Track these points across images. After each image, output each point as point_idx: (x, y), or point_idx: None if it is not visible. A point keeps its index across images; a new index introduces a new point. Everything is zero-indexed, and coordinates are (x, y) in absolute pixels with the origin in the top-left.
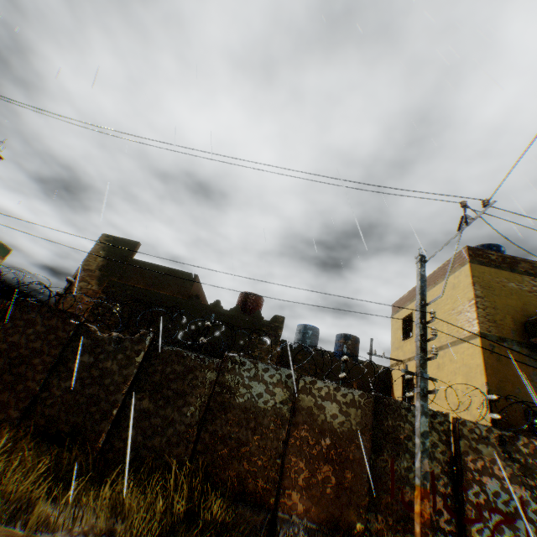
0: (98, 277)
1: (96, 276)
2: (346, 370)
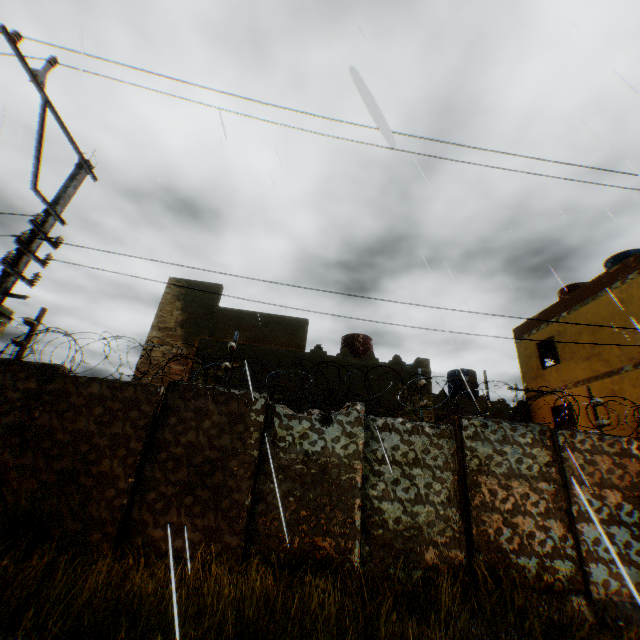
0: (181, 336)
1: (179, 336)
2: (482, 411)
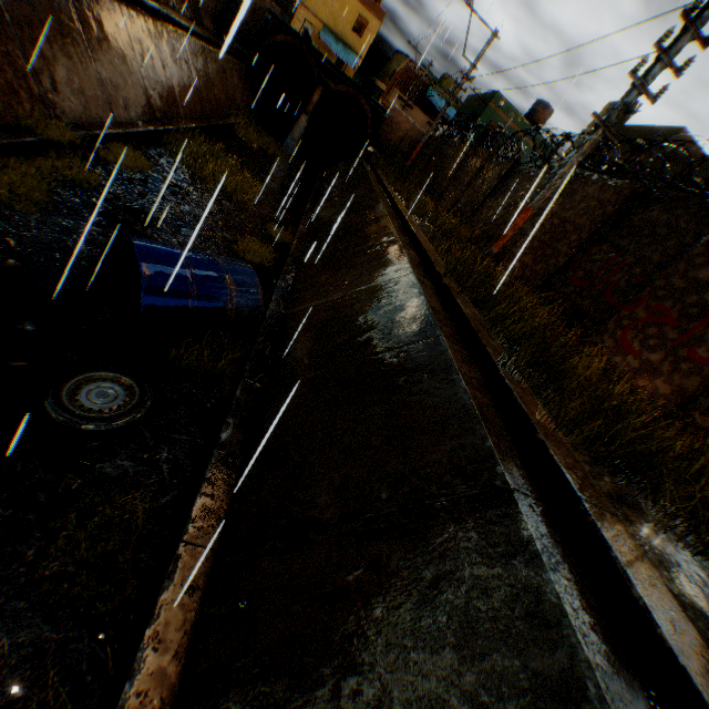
0: None
1: None
2: None
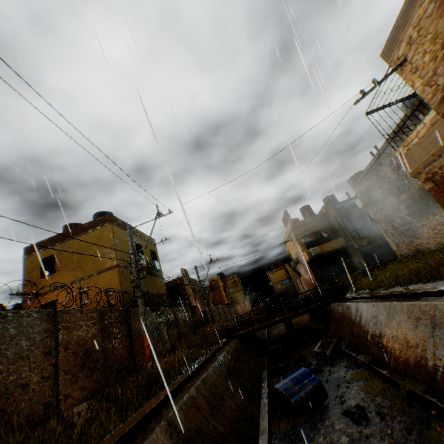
0: None
1: None
2: None
